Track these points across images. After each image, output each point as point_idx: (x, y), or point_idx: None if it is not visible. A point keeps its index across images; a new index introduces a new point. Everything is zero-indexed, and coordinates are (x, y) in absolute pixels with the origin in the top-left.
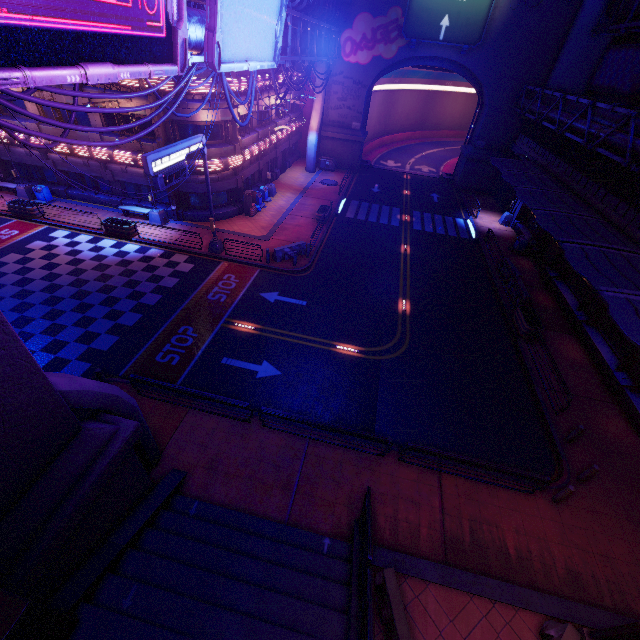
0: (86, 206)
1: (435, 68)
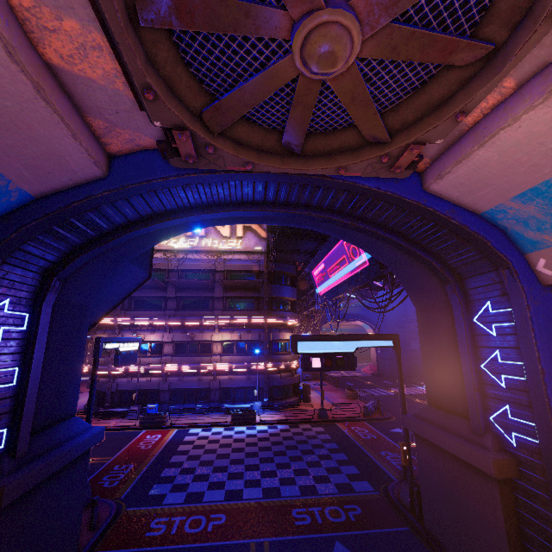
0: (188, 414)
1: (345, 320)
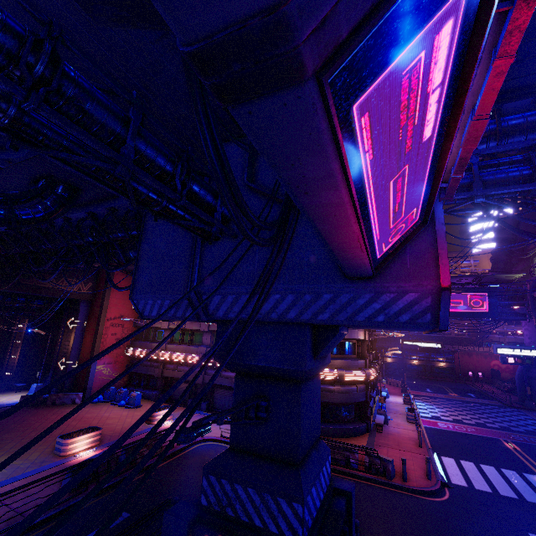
0: None
1: None
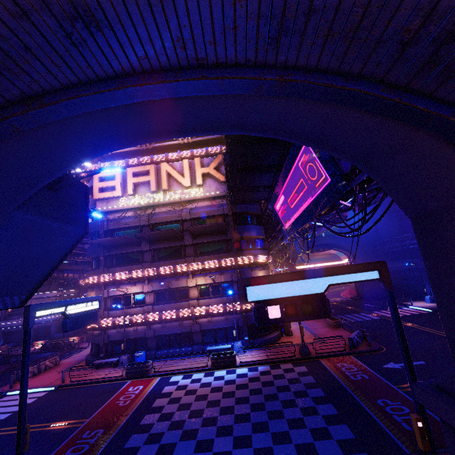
0: (174, 359)
1: (318, 250)
